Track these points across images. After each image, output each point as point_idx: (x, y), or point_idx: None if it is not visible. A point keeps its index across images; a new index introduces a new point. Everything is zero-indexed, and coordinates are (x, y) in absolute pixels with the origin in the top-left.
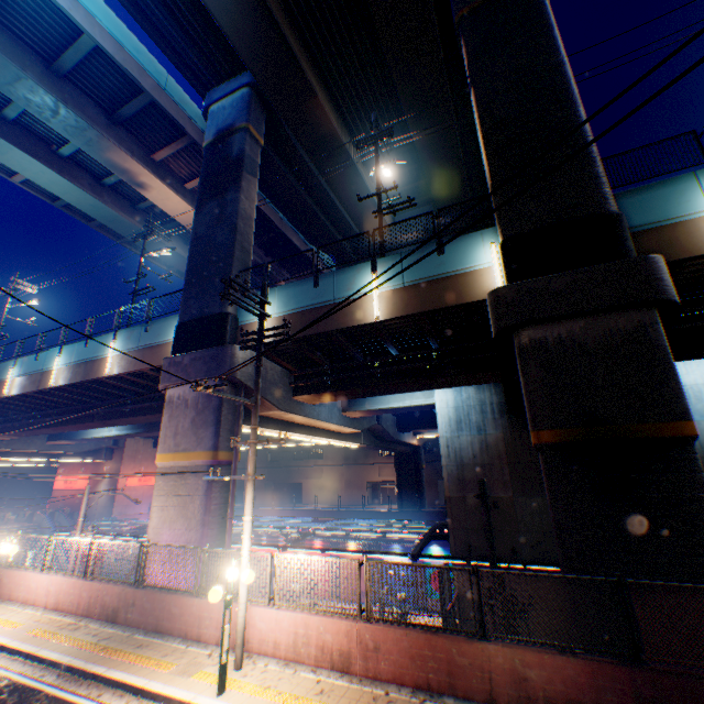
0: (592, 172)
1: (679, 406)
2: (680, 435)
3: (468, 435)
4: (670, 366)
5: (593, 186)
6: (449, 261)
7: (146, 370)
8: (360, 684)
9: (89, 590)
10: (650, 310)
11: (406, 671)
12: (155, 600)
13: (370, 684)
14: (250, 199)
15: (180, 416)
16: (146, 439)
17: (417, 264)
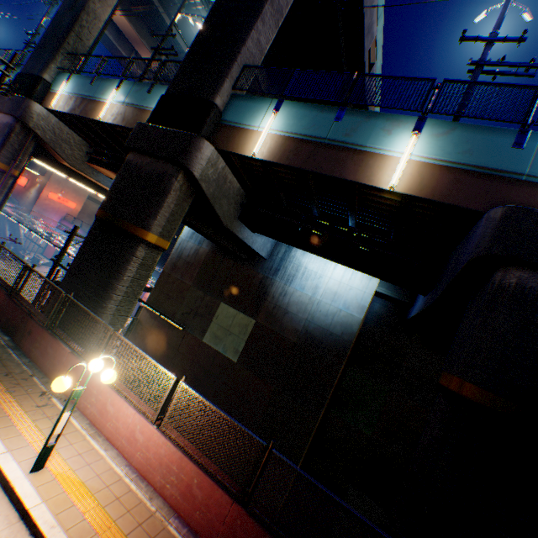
0: (223, 70)
1: (147, 222)
2: (136, 234)
3: (193, 243)
4: (161, 201)
5: (216, 80)
6: (149, 99)
7: None
8: None
9: None
10: (177, 168)
11: None
12: None
13: None
14: (105, 2)
15: None
16: None
17: (137, 94)
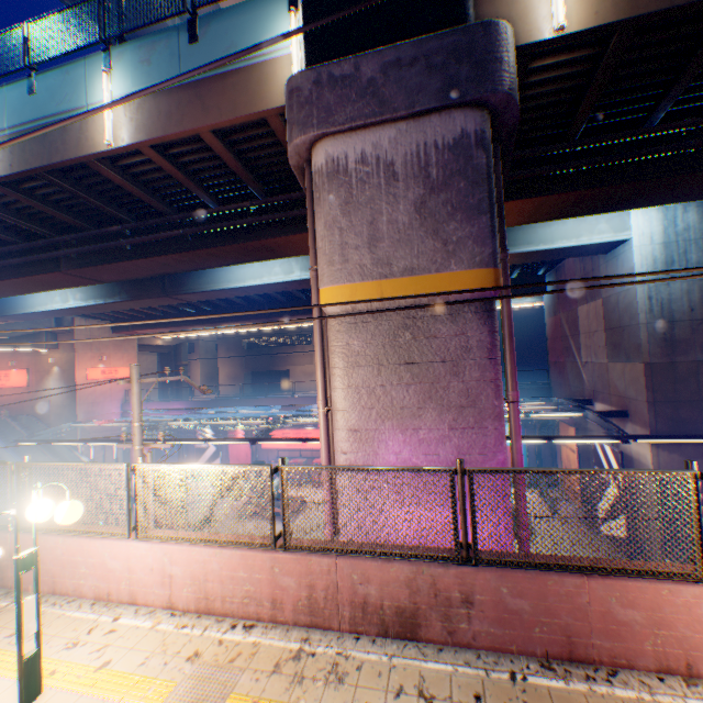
0: None
1: None
2: None
3: (682, 281)
4: None
5: None
6: None
7: (207, 133)
8: None
9: (297, 574)
10: None
11: None
12: (543, 594)
13: None
14: None
15: (376, 201)
16: (101, 322)
17: None
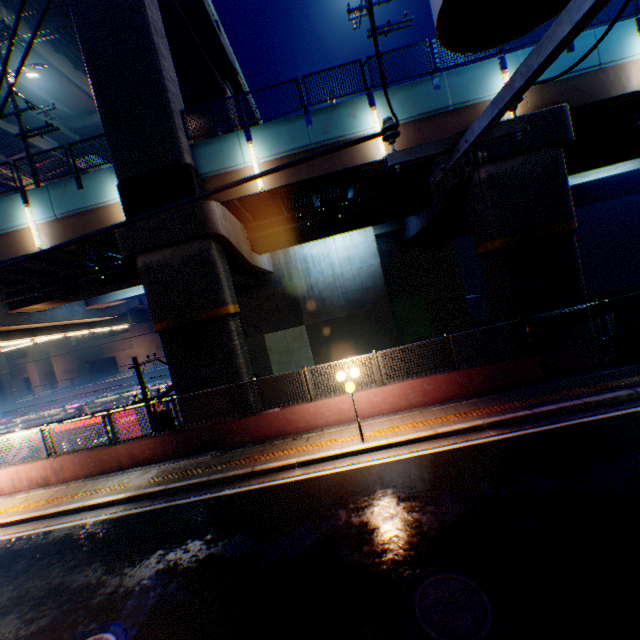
0: (171, 127)
1: (221, 299)
2: (221, 315)
3: None
4: (217, 276)
5: (172, 141)
6: (89, 196)
7: None
8: (55, 488)
9: None
10: (207, 240)
11: (81, 472)
12: None
13: (61, 486)
14: None
15: None
16: None
17: (64, 198)
